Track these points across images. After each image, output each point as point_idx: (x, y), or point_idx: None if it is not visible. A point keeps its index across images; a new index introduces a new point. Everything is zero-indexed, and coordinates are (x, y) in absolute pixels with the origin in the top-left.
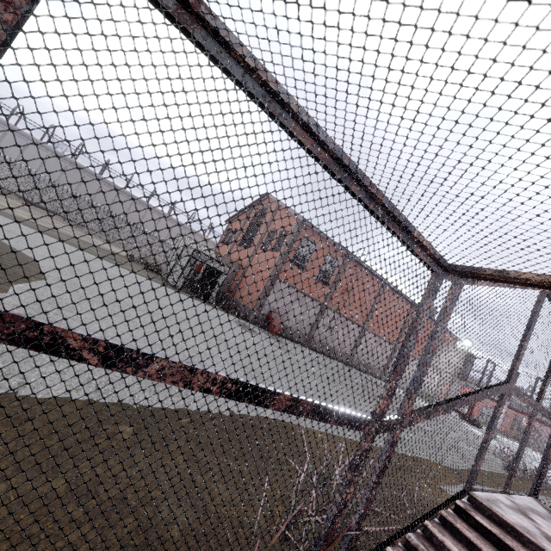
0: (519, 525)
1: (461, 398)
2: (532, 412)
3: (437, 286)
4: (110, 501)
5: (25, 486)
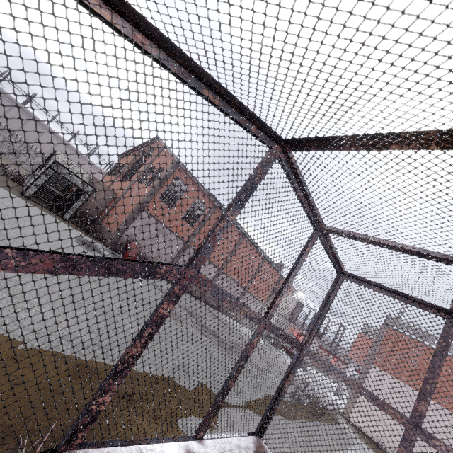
0: None
1: None
2: (256, 330)
3: None
4: None
5: None
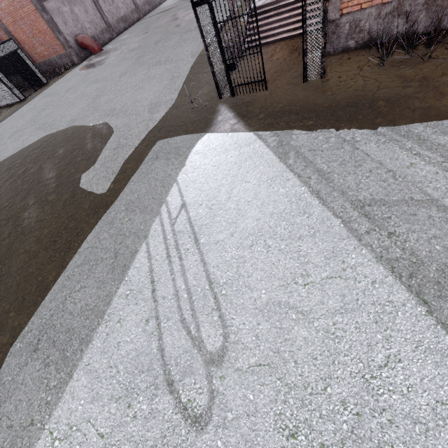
0: (262, 4)
1: None
2: None
3: None
4: (212, 80)
5: (205, 89)
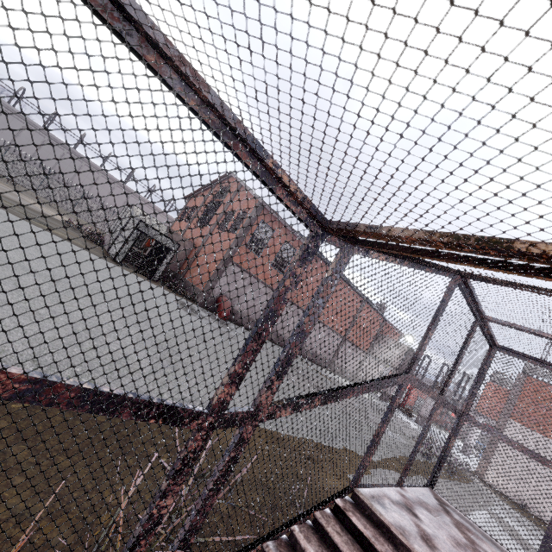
0: (396, 525)
1: (347, 388)
2: (434, 405)
3: (313, 248)
4: None
5: None
